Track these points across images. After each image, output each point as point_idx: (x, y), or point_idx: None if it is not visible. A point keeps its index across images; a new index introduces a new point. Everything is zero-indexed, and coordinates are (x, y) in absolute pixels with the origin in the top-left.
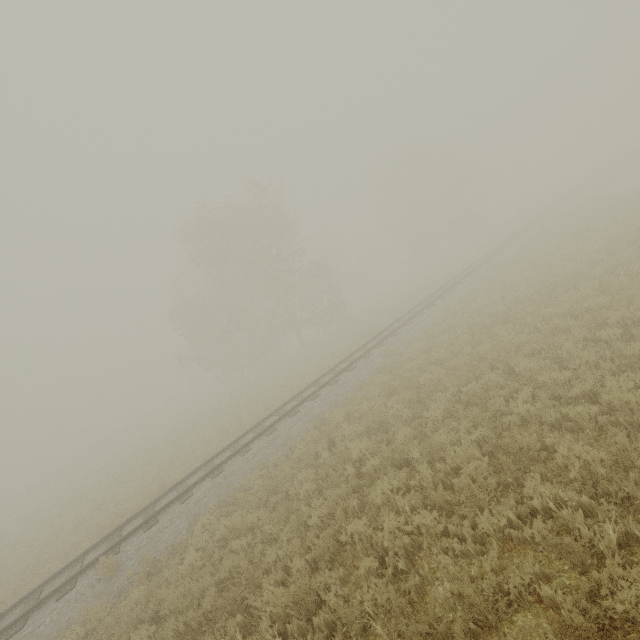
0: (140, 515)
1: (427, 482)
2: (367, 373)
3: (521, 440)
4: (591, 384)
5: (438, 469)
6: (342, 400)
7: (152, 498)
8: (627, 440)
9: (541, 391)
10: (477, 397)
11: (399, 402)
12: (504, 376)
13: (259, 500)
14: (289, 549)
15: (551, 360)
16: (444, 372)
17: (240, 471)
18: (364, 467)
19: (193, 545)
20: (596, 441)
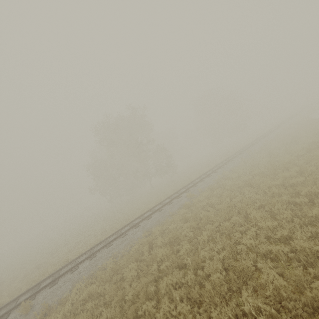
0: (51, 277)
1: (191, 282)
2: (177, 207)
3: (244, 263)
4: (287, 231)
5: (199, 274)
6: (162, 221)
7: (61, 266)
8: (302, 274)
9: (260, 231)
10: (227, 230)
11: (188, 227)
12: (243, 219)
13: (107, 277)
14: (113, 314)
15: (269, 212)
16: (213, 212)
17: (104, 257)
18: (161, 266)
19: (70, 300)
20: (287, 268)
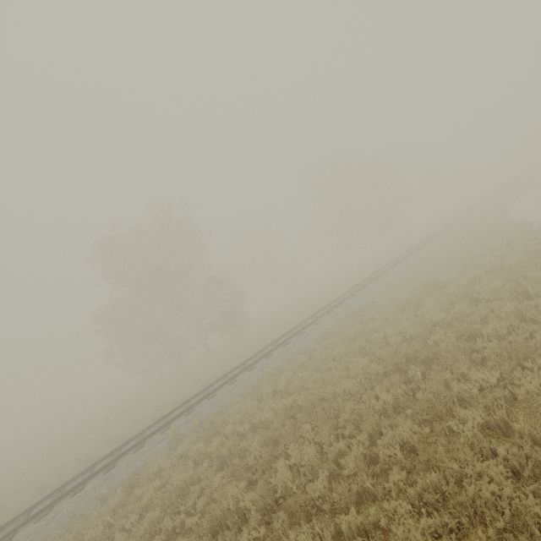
0: None
1: None
2: (134, 468)
3: None
4: None
5: None
6: (76, 517)
7: None
8: None
9: None
10: None
11: None
12: None
13: None
14: None
15: None
16: None
17: None
18: None
19: None
20: None
